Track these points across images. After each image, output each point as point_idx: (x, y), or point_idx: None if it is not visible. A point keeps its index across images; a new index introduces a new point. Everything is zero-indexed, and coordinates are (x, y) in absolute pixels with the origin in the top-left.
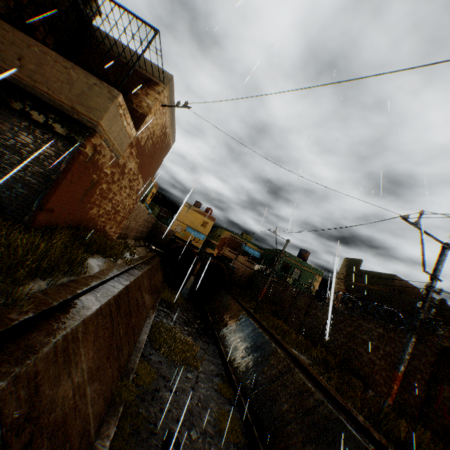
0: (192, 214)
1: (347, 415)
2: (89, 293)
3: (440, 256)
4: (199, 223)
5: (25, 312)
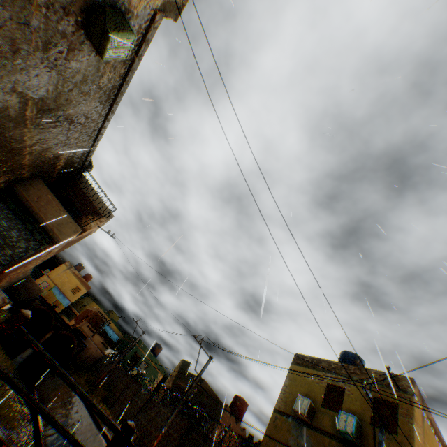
0: (68, 275)
1: None
2: None
3: (206, 363)
4: (71, 287)
5: None
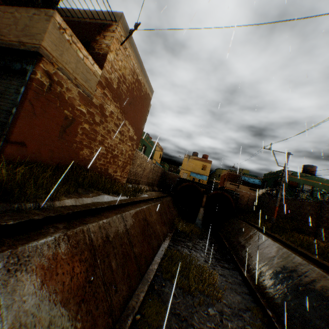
0: (192, 162)
1: None
2: (62, 221)
3: None
4: (199, 168)
5: None
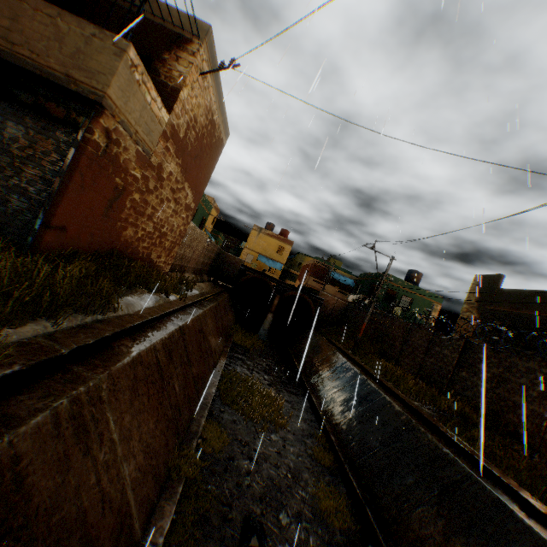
0: (263, 239)
1: (510, 495)
2: (125, 337)
3: None
4: (273, 250)
5: (8, 365)
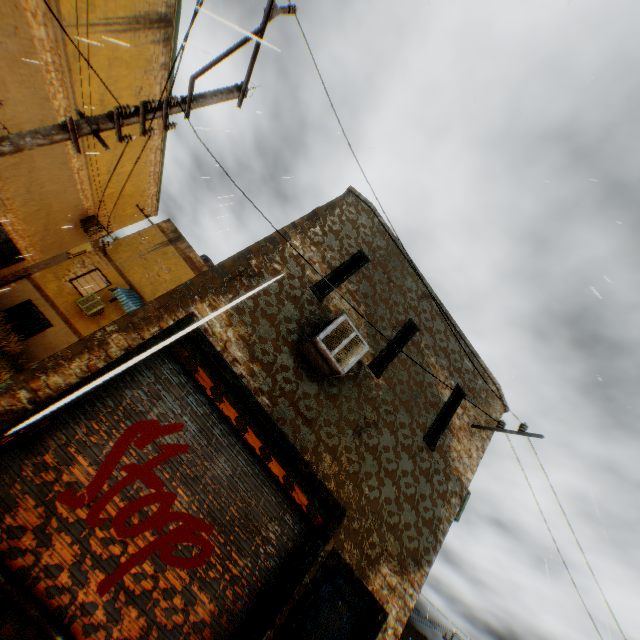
0: None
1: None
2: None
3: None
4: None
5: None
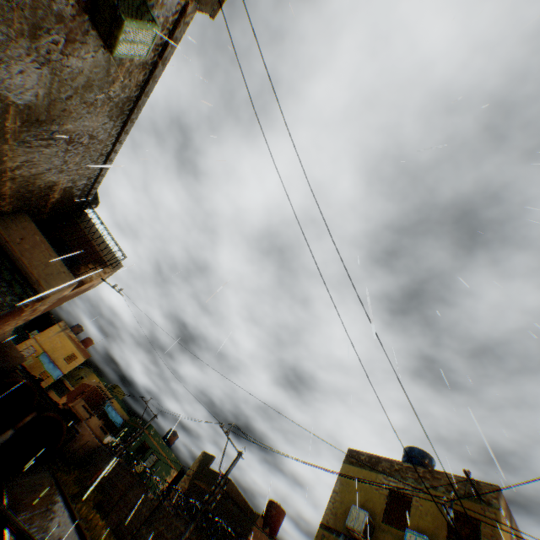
0: (62, 339)
1: None
2: None
3: (234, 460)
4: (65, 354)
5: None
